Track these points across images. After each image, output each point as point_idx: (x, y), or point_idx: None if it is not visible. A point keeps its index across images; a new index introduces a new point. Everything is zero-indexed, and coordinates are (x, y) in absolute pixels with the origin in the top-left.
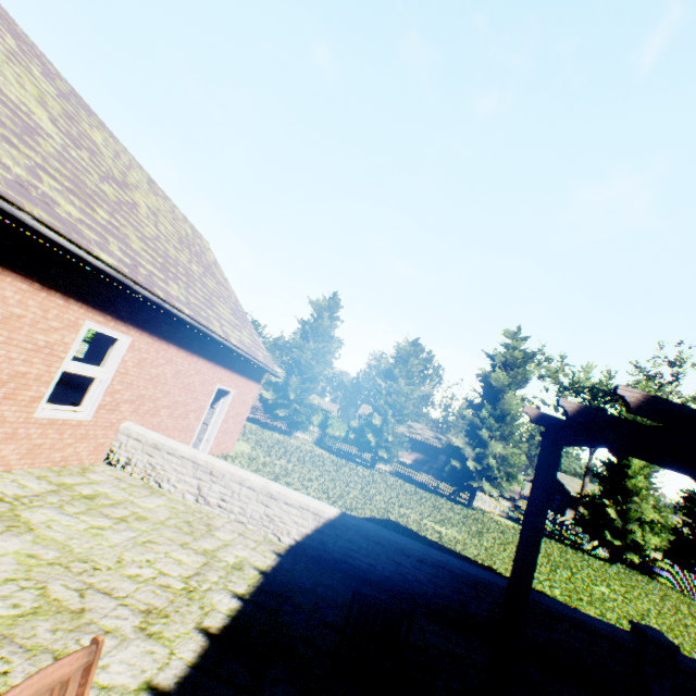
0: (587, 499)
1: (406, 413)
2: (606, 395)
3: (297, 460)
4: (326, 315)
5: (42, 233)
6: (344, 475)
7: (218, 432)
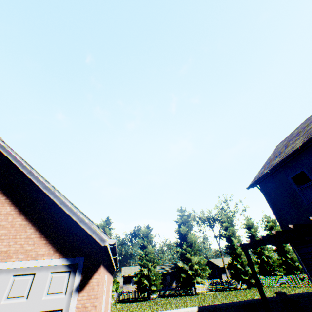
0: (230, 265)
1: (155, 261)
2: (212, 219)
3: (129, 311)
4: (107, 229)
5: (116, 248)
6: (151, 307)
7: (109, 311)
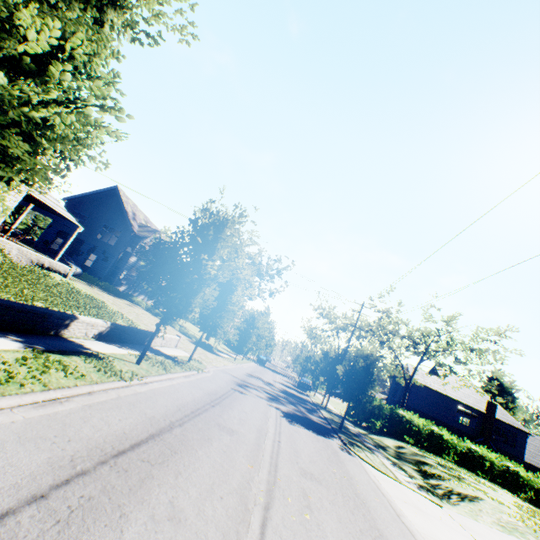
0: None
1: None
2: None
3: None
4: None
5: None
6: None
7: None
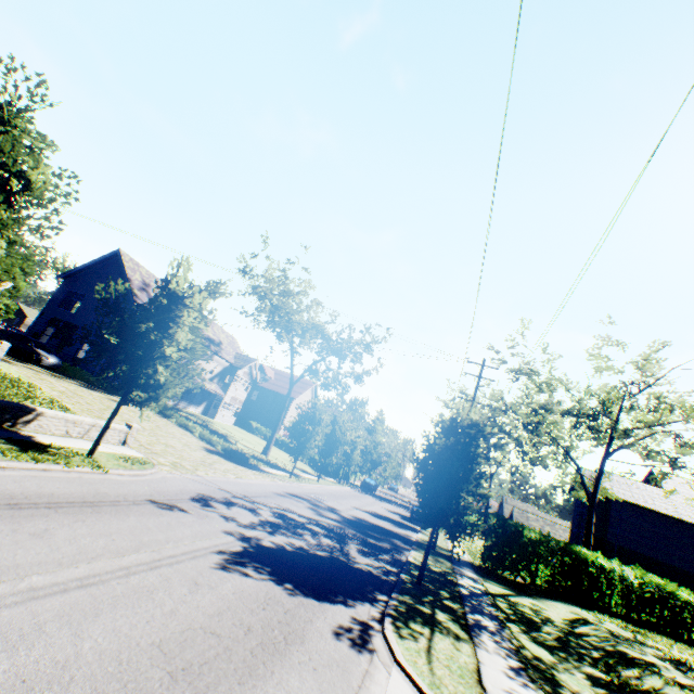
0: None
1: None
2: None
3: None
4: None
5: None
6: None
7: None
